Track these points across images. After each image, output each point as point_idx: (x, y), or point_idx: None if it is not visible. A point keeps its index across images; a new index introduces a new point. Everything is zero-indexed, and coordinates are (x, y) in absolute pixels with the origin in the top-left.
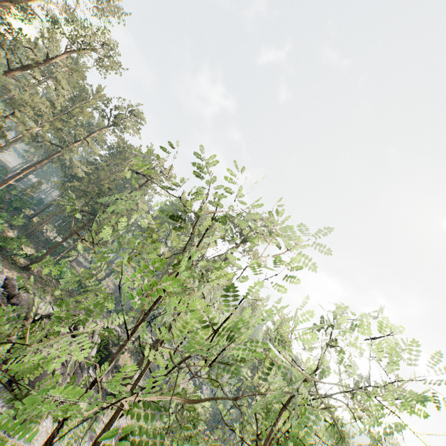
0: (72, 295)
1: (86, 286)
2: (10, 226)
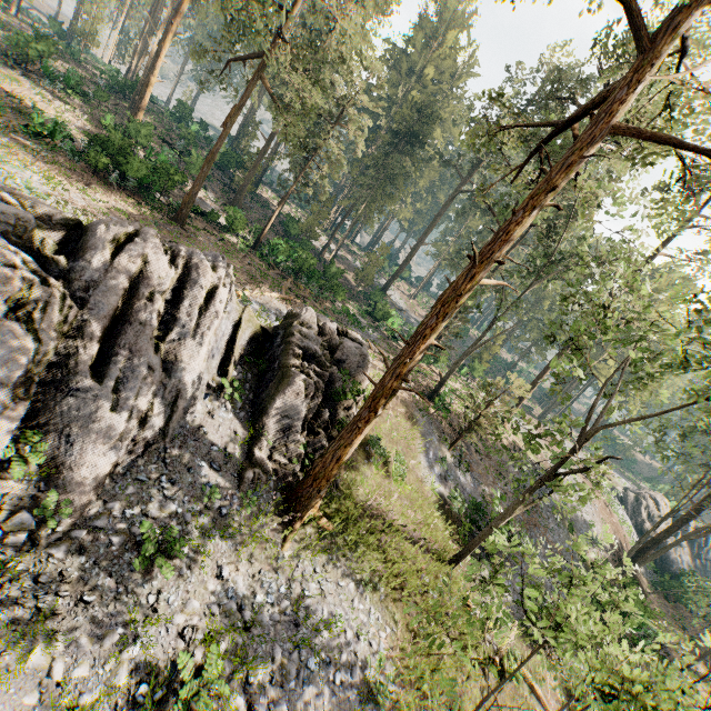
0: (291, 289)
1: (337, 284)
2: (202, 187)
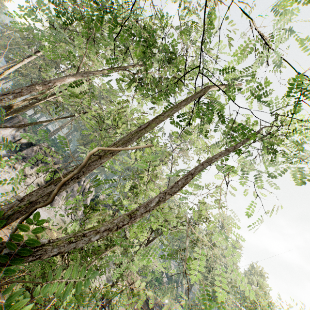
0: None
1: None
2: None
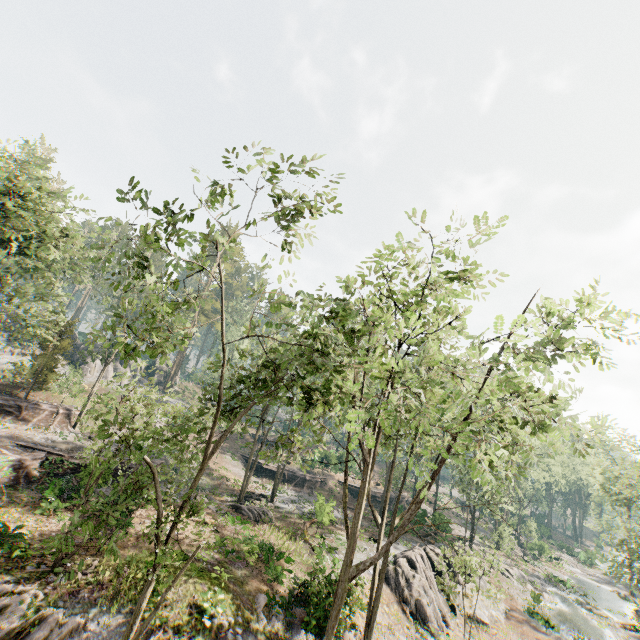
0: None
1: None
2: None
